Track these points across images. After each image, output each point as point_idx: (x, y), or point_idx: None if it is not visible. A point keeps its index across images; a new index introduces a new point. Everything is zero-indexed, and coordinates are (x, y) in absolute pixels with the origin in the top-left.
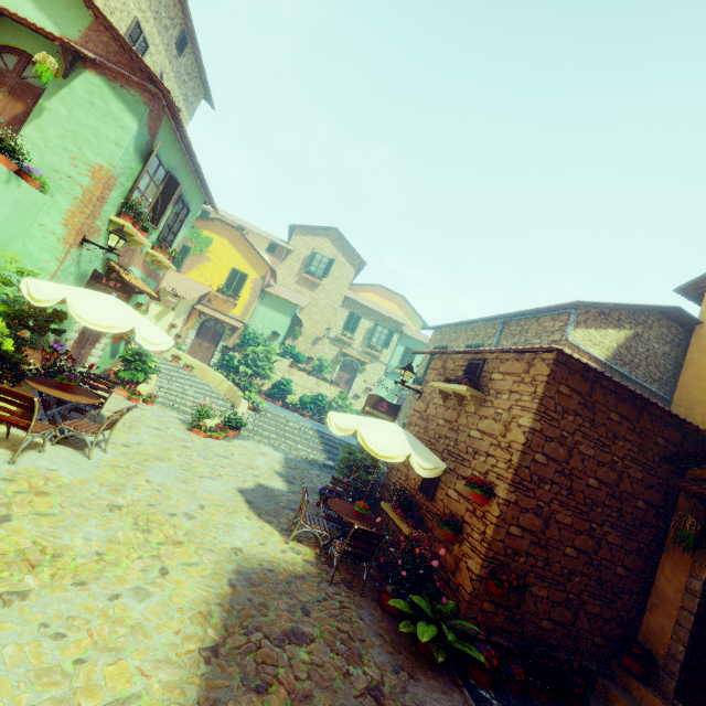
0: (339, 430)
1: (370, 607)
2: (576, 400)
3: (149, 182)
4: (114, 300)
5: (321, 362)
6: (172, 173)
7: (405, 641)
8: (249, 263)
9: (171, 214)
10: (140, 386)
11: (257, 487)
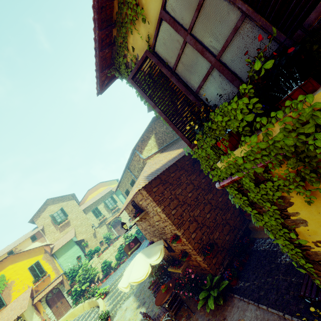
0: (127, 288)
1: (199, 314)
2: (161, 186)
3: None
4: None
5: (106, 237)
6: None
7: (214, 307)
8: (32, 257)
9: None
10: None
11: None
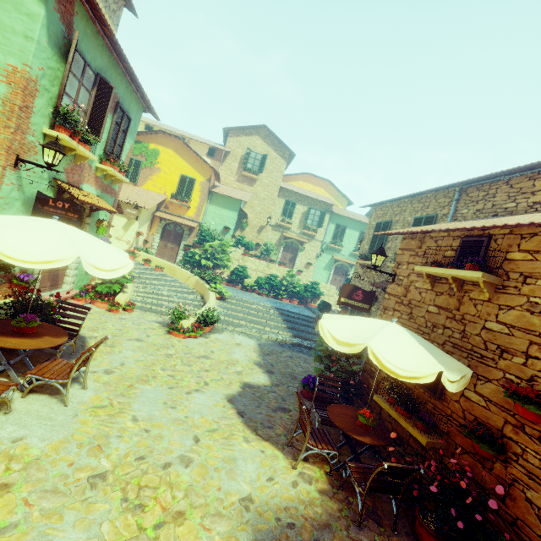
0: (338, 344)
1: None
2: None
3: (78, 87)
4: (53, 225)
5: (267, 247)
6: (102, 75)
7: None
8: (194, 168)
9: (112, 124)
10: (118, 297)
11: (243, 388)
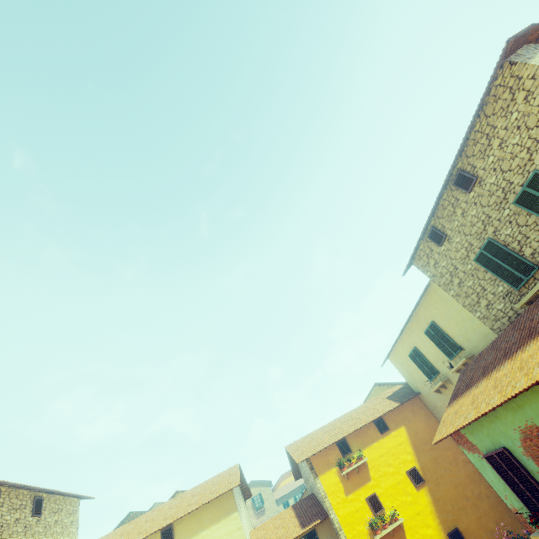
0: None
1: None
2: None
3: None
4: None
5: None
6: None
7: None
8: None
9: None
10: None
11: None
